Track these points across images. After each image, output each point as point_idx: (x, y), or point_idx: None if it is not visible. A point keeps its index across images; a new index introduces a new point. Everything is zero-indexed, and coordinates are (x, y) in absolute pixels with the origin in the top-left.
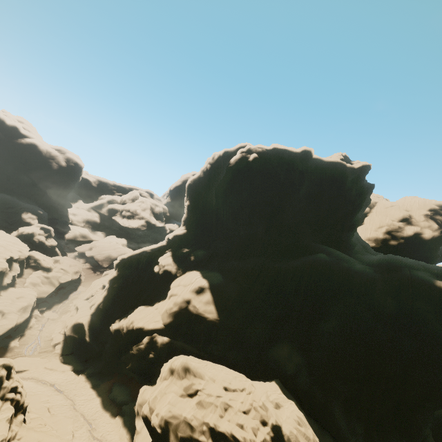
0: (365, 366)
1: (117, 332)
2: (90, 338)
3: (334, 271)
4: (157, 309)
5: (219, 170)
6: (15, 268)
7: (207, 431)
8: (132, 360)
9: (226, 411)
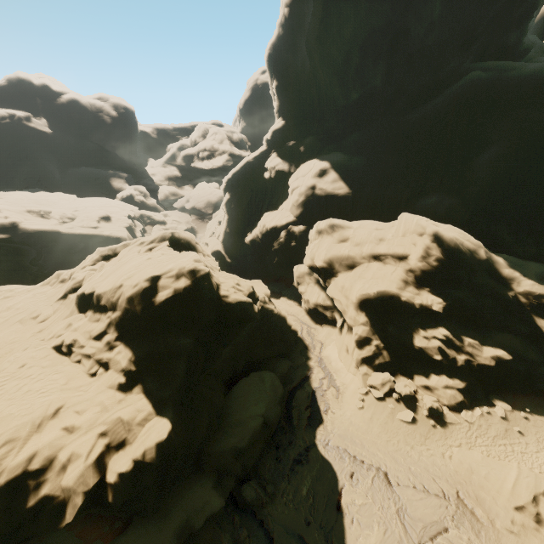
0: (538, 175)
1: (252, 242)
2: (230, 259)
3: (494, 87)
4: (283, 209)
5: (302, 11)
6: (138, 225)
7: (367, 256)
8: (277, 255)
9: (380, 240)
